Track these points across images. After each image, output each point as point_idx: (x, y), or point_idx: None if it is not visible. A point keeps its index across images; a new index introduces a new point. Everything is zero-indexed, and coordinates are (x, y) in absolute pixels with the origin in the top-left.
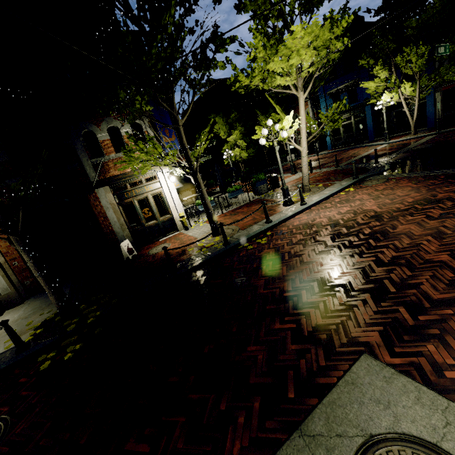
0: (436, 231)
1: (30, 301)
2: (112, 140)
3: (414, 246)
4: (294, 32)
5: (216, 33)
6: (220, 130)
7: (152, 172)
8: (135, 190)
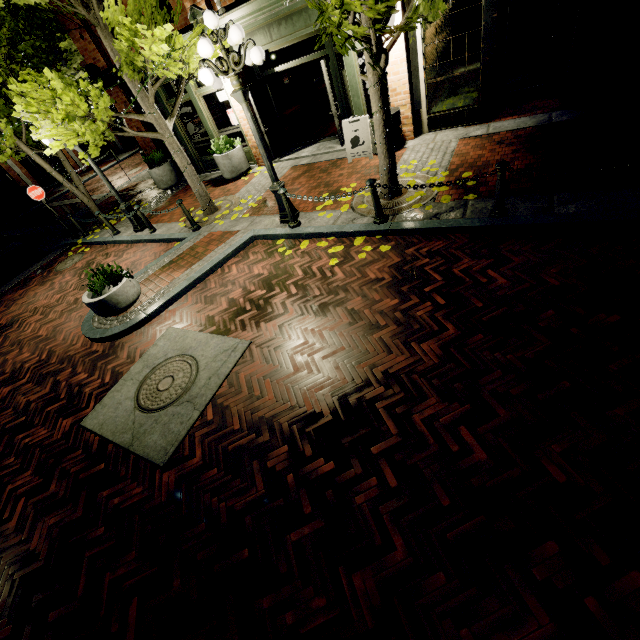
0: None
1: None
2: None
3: None
4: None
5: None
6: None
7: None
8: None
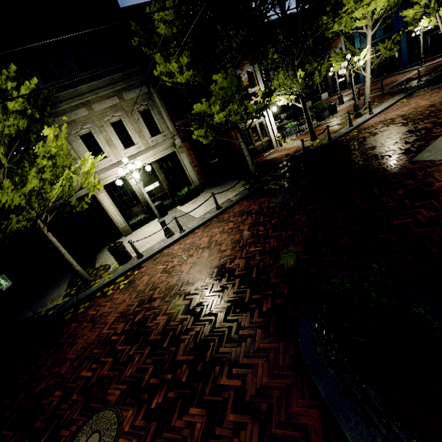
0: None
1: (207, 190)
2: None
3: None
4: None
5: None
6: None
7: None
8: (249, 120)
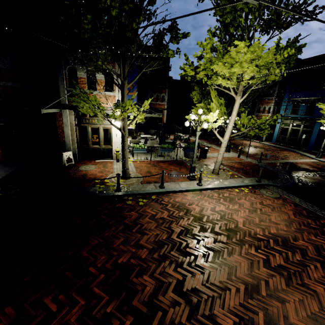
0: (255, 283)
1: None
2: (88, 79)
3: (221, 288)
4: (238, 46)
5: (172, 26)
6: (194, 96)
7: (108, 112)
8: (92, 120)
